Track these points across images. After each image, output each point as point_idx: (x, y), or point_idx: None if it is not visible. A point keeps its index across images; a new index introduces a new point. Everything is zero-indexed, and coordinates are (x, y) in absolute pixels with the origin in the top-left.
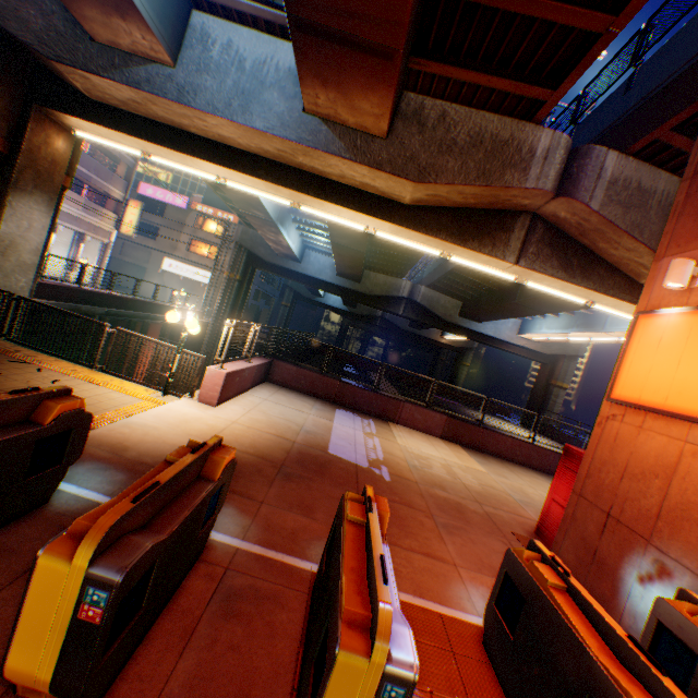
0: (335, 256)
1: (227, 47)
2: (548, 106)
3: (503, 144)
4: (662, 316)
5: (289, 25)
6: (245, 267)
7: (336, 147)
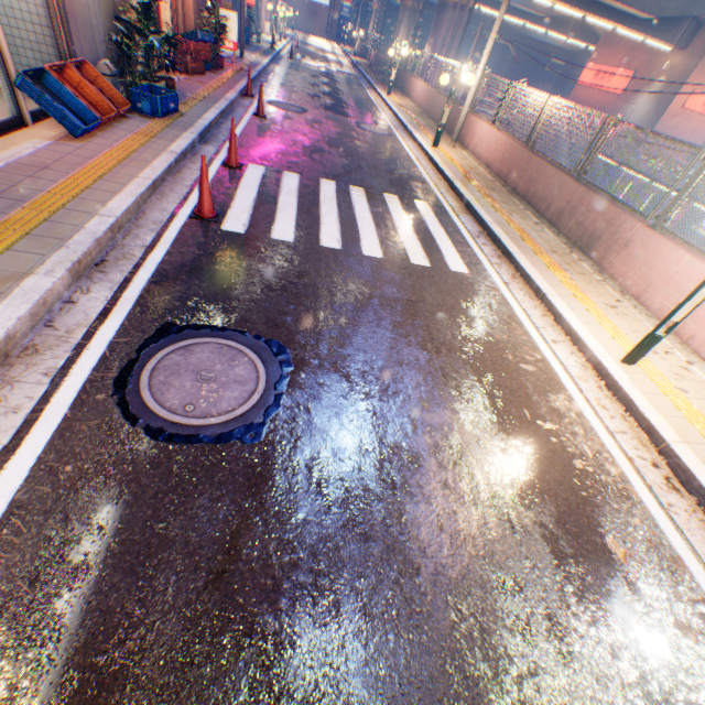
0: None
1: None
2: None
3: None
4: (589, 66)
5: None
6: (388, 1)
7: (528, 8)
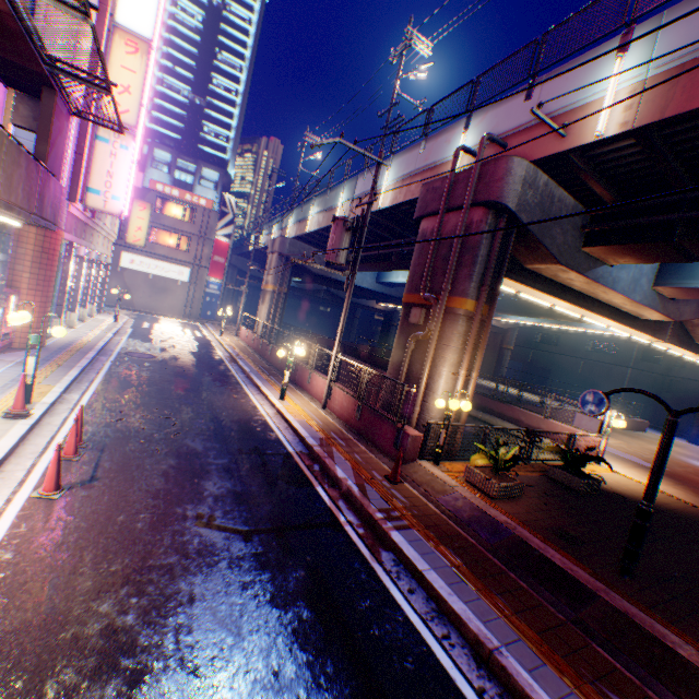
0: None
1: None
2: None
3: None
4: None
5: None
6: (289, 279)
7: (657, 307)
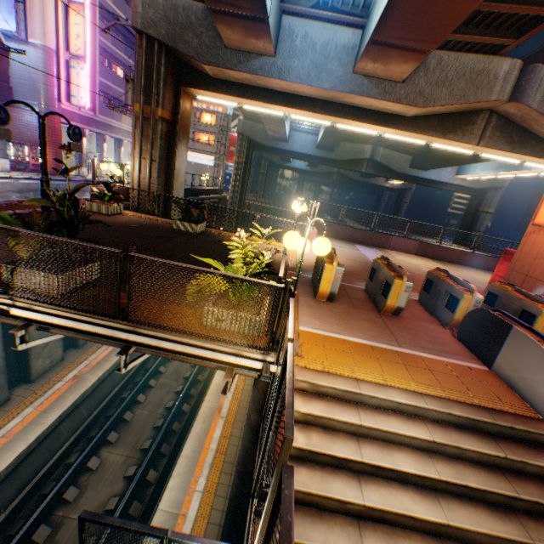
0: (321, 138)
1: (304, 37)
2: (510, 47)
3: (477, 74)
4: None
5: (367, 43)
6: (247, 152)
7: (372, 93)
